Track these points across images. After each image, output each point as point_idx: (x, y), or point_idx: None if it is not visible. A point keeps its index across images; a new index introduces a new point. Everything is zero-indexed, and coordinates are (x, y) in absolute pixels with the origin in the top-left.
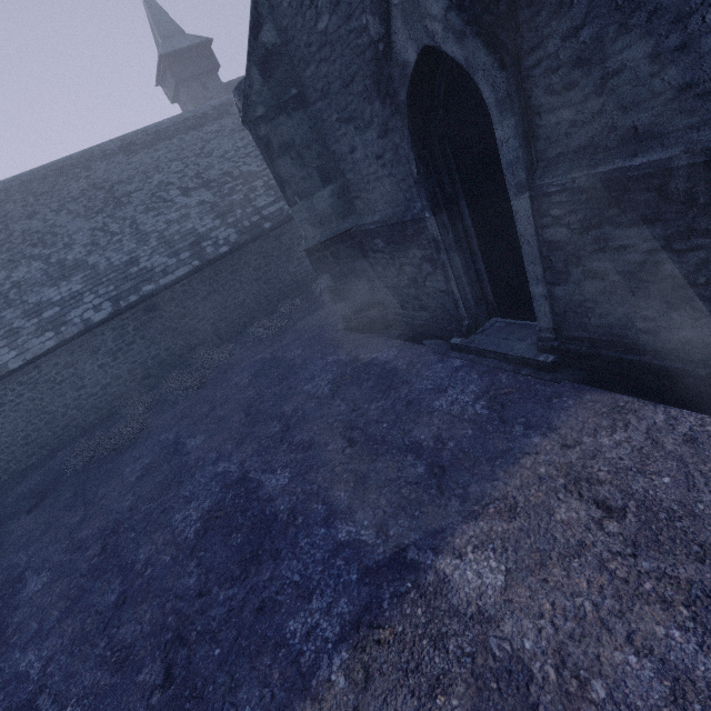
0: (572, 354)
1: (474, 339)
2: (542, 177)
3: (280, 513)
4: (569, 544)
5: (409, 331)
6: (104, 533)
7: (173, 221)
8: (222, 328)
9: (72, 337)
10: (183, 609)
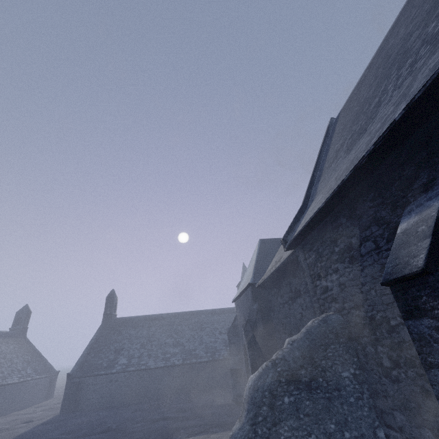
0: None
1: None
2: None
3: (187, 426)
4: (221, 437)
5: None
6: (151, 420)
7: (212, 341)
8: (207, 387)
9: (168, 365)
10: (162, 431)
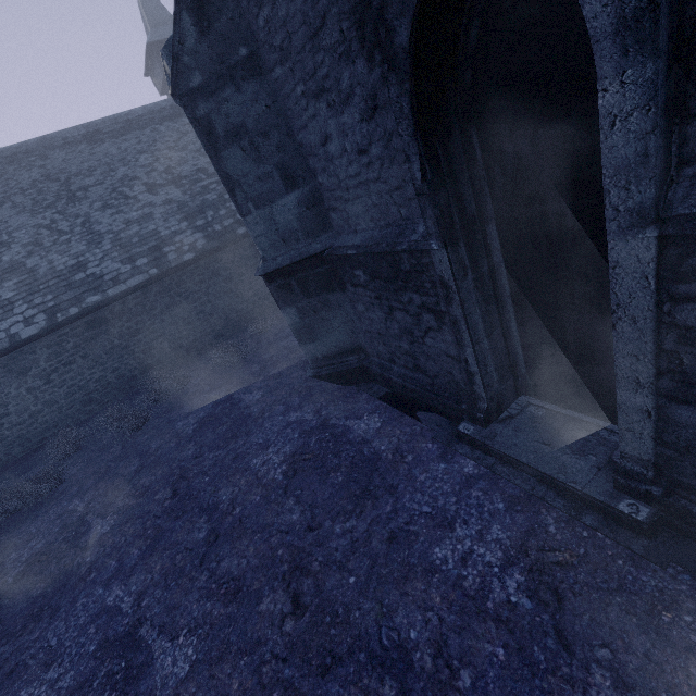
0: (693, 519)
1: (496, 432)
2: (693, 197)
3: None
4: None
5: (398, 392)
6: None
7: (133, 221)
8: (183, 346)
9: None
10: None
